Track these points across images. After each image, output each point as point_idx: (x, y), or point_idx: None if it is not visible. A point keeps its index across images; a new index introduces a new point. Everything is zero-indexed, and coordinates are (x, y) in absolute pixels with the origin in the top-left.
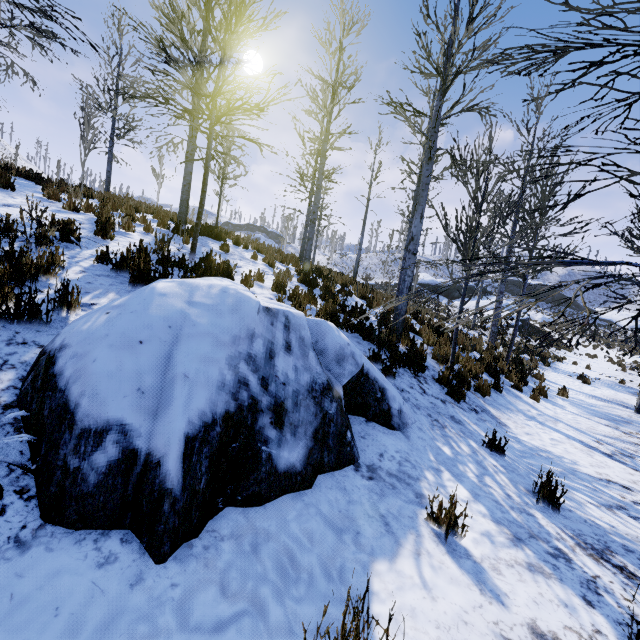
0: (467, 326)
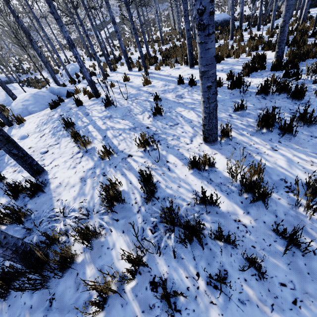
0: (80, 50)
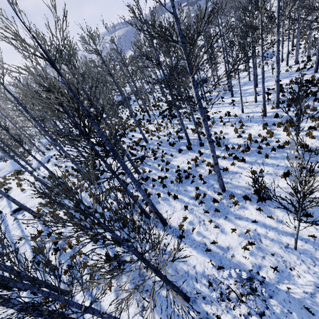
0: None
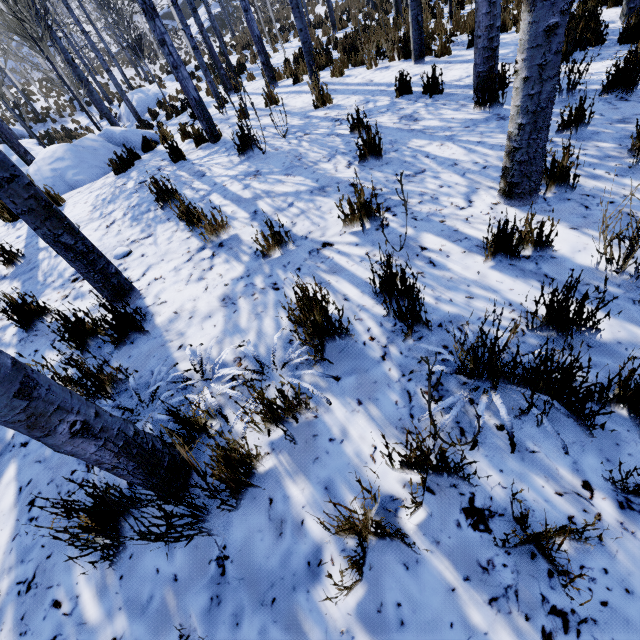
0: (149, 62)
